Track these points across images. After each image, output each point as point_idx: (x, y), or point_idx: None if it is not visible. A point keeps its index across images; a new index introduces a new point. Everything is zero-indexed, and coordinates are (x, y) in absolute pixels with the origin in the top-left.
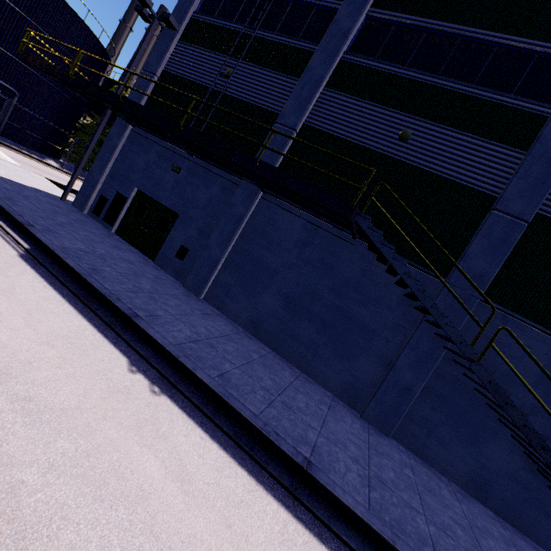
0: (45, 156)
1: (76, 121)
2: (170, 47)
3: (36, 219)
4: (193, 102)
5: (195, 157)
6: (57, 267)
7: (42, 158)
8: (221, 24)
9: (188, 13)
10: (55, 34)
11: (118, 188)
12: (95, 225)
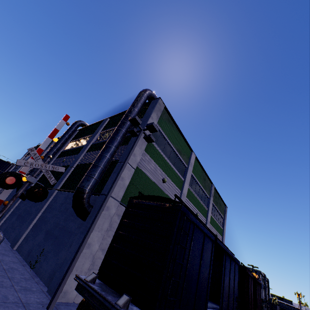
0: None
1: None
2: (12, 168)
3: None
4: None
5: None
6: None
7: None
8: None
9: None
10: None
11: None
12: None
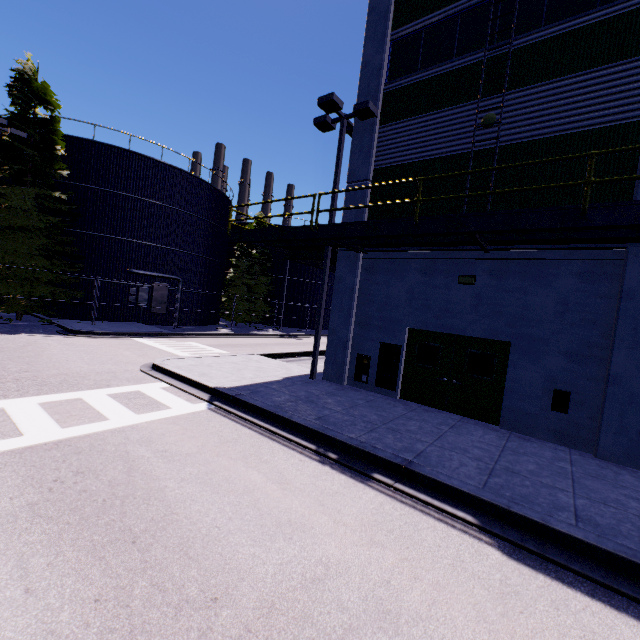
0: (212, 326)
1: (222, 279)
2: (373, 140)
3: (378, 438)
4: (592, 161)
5: (493, 251)
6: (557, 549)
7: (216, 330)
8: (437, 72)
9: (379, 90)
10: (192, 208)
11: (378, 337)
12: (378, 398)
